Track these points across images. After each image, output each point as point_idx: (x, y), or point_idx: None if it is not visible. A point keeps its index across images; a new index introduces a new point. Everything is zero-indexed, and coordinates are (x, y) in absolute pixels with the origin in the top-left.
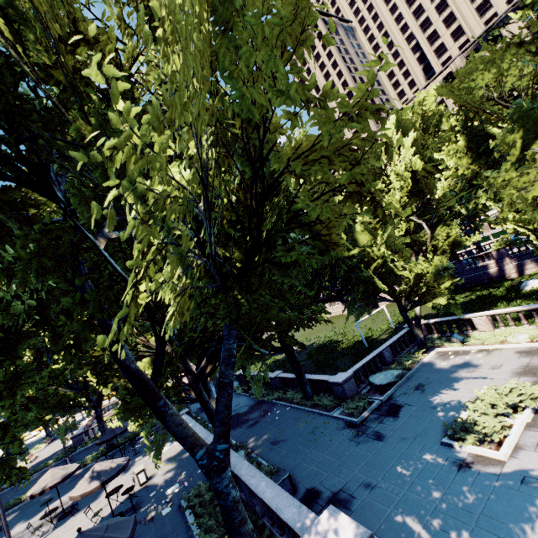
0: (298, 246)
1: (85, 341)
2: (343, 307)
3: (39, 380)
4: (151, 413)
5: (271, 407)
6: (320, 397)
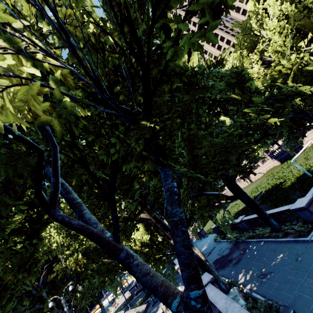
0: (179, 24)
1: (3, 203)
2: (273, 160)
3: (50, 255)
4: (152, 266)
5: (246, 245)
6: (288, 226)
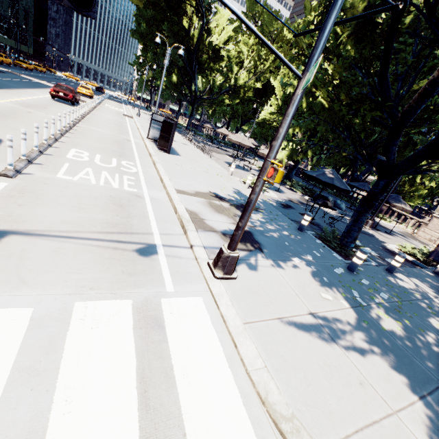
0: None
1: None
2: None
3: None
4: None
5: None
6: None
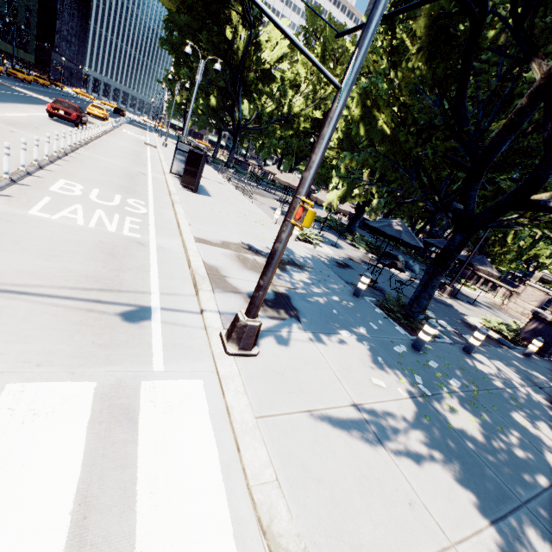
0: None
1: None
2: None
3: None
4: None
5: None
6: None
